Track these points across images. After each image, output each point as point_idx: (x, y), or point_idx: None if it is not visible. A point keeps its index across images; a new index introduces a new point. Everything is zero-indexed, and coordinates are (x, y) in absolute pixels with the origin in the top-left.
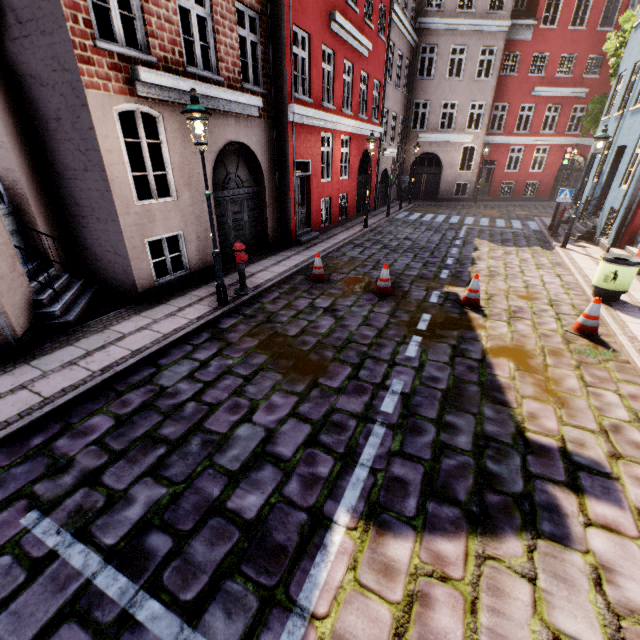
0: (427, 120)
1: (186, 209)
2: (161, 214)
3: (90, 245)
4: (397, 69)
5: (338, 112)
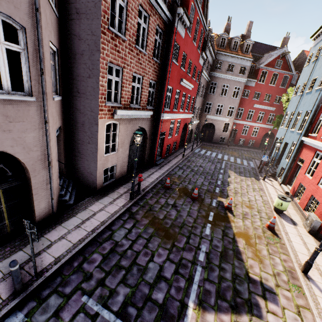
0: (211, 110)
1: (119, 155)
2: (111, 158)
3: (79, 168)
4: (201, 90)
5: (178, 111)
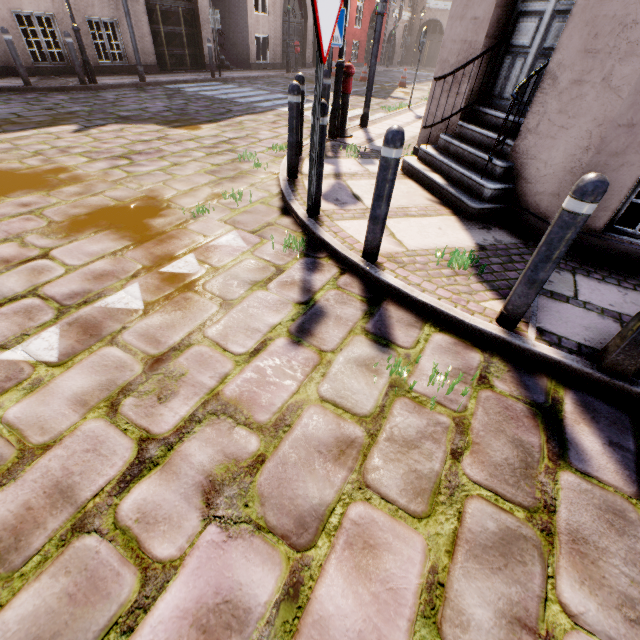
0: None
1: (271, 23)
2: (262, 22)
3: (229, 36)
4: None
5: None
